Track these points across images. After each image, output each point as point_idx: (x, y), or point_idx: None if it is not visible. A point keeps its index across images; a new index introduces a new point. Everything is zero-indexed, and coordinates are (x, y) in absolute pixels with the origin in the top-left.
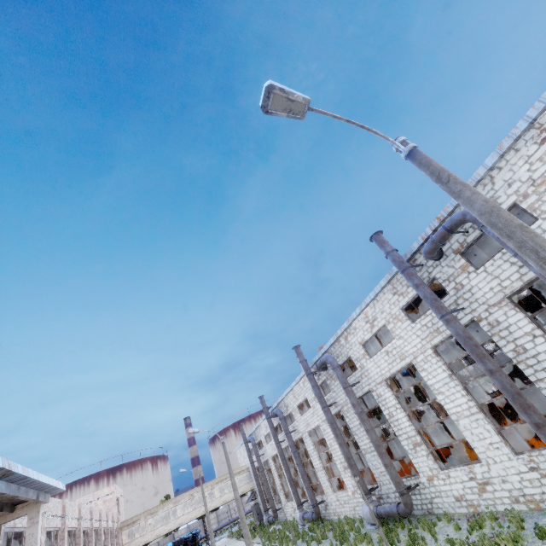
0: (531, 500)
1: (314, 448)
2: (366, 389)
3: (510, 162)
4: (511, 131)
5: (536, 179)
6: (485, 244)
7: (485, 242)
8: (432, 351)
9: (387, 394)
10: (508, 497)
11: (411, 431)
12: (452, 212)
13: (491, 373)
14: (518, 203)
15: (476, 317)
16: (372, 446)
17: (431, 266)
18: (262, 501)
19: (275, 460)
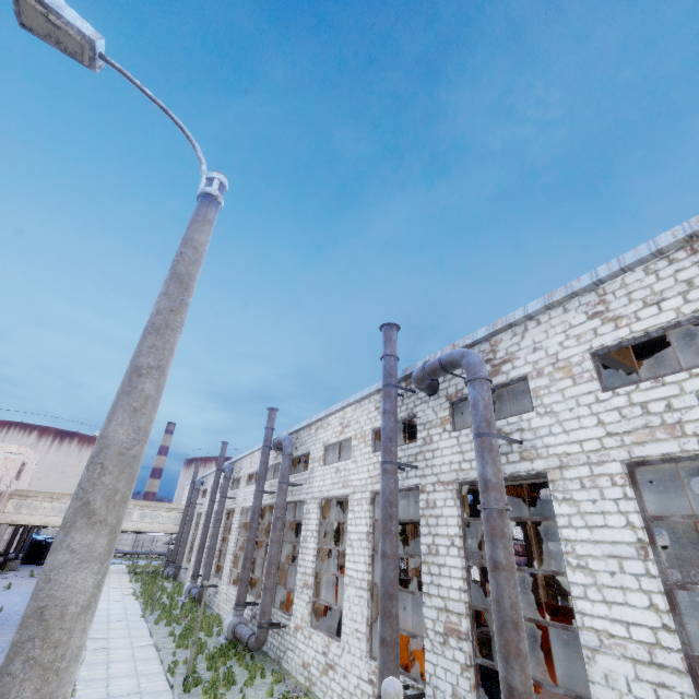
0: None
1: (237, 527)
2: (303, 497)
3: (552, 321)
4: (572, 282)
5: (560, 359)
6: (519, 410)
7: (520, 409)
8: (370, 496)
9: (314, 515)
10: (338, 694)
11: (310, 568)
12: (471, 347)
13: (383, 556)
14: (529, 377)
15: (422, 486)
16: None
17: (420, 399)
18: (174, 550)
19: None
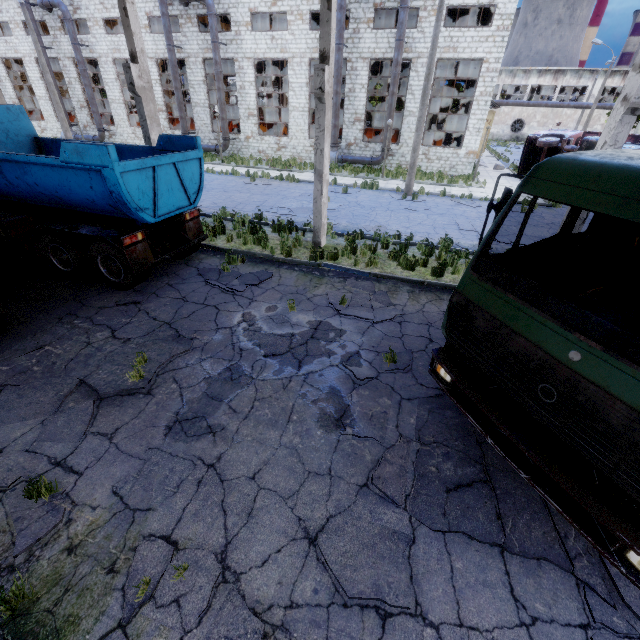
0: (300, 159)
1: (117, 79)
2: (230, 56)
3: None
4: None
5: (436, 5)
6: None
7: None
8: (309, 62)
9: (250, 71)
10: (290, 156)
11: (254, 105)
12: None
13: (337, 94)
14: (420, 10)
15: (349, 59)
16: (207, 103)
17: None
18: None
19: (4, 65)
